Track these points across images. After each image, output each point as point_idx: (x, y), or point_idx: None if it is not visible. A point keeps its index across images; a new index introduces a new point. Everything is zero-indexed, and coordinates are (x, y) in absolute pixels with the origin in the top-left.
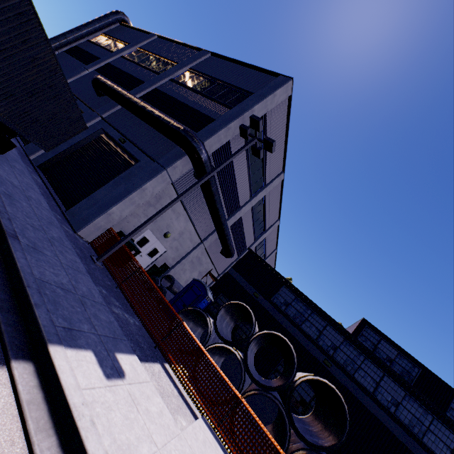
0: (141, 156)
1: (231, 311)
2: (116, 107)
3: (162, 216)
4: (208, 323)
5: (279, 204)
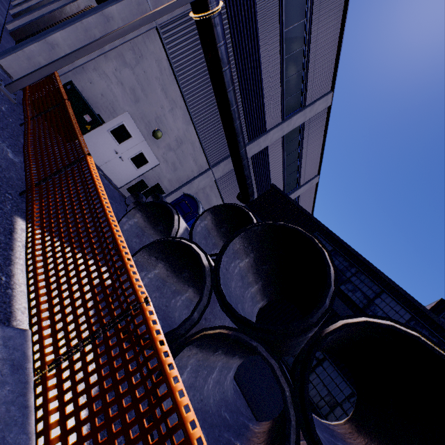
0: None
1: (227, 232)
2: None
3: (147, 96)
4: (174, 221)
5: (320, 150)
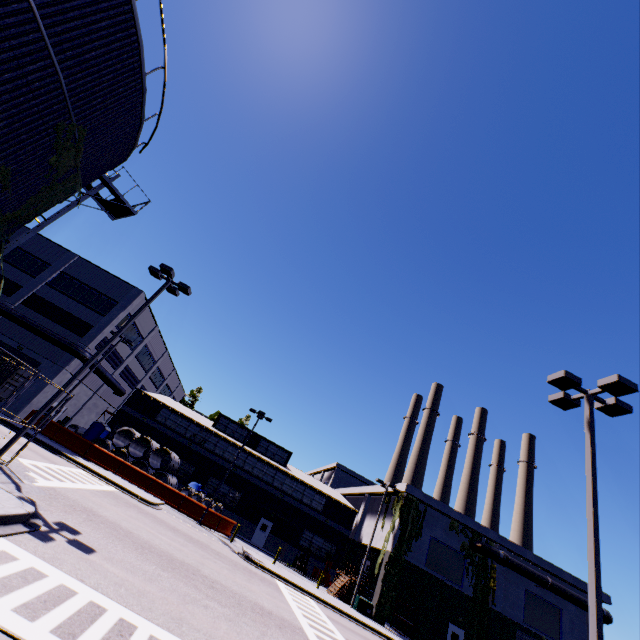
0: (42, 359)
1: (123, 433)
2: (1, 316)
3: None
4: (108, 442)
5: (163, 342)
